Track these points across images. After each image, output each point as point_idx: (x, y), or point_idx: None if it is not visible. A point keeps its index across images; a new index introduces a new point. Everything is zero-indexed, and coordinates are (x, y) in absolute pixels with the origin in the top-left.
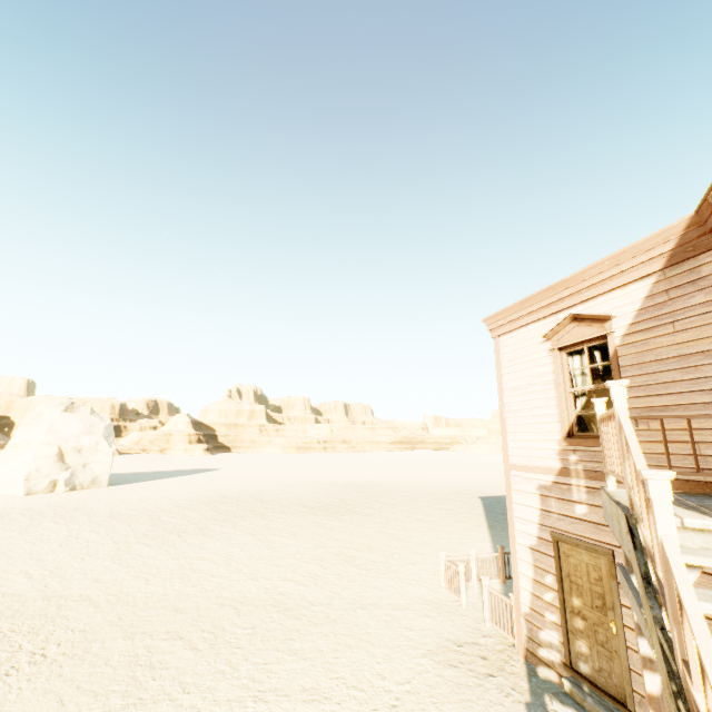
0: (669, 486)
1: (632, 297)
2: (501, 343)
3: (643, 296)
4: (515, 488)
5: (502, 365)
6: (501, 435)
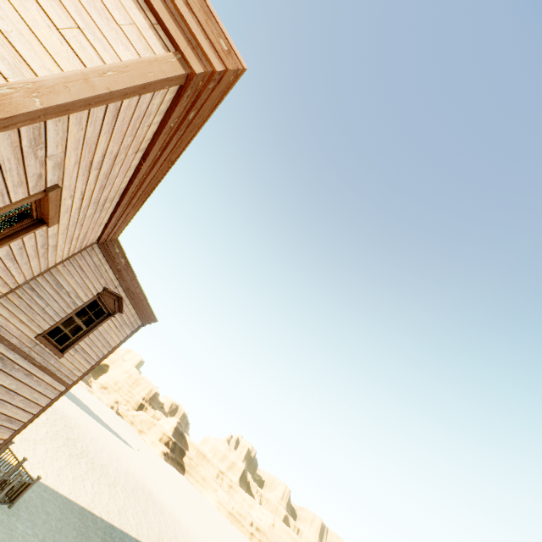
0: None
1: None
2: None
3: None
4: None
5: None
6: None
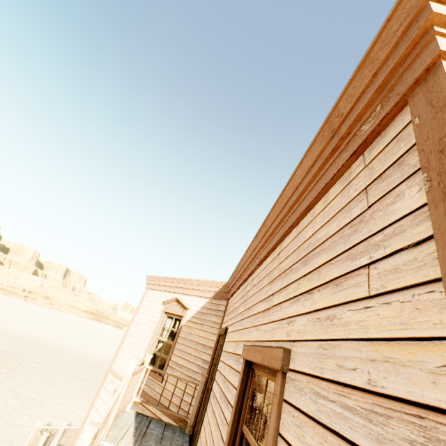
0: (92, 436)
1: (199, 303)
2: (148, 293)
3: (202, 306)
4: (105, 387)
5: (141, 306)
6: (117, 348)
